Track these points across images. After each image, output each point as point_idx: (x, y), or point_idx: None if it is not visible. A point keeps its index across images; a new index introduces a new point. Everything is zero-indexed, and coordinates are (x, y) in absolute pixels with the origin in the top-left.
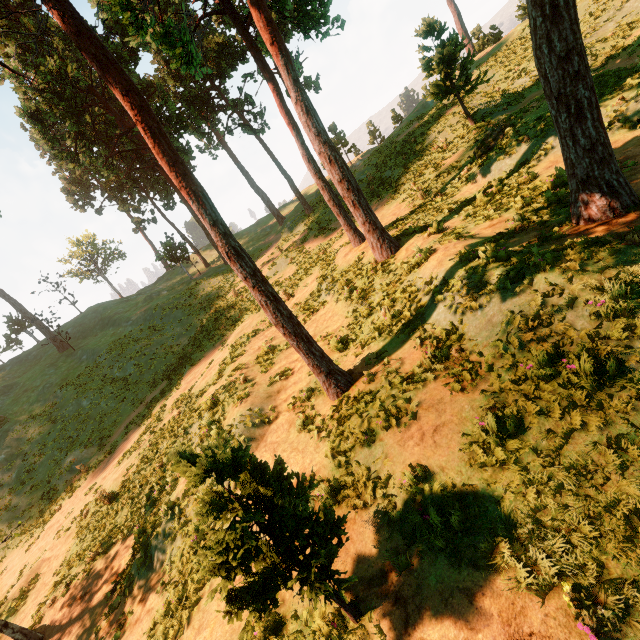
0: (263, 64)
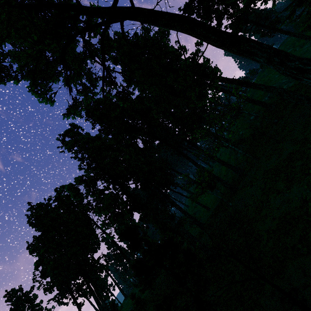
0: (78, 303)
